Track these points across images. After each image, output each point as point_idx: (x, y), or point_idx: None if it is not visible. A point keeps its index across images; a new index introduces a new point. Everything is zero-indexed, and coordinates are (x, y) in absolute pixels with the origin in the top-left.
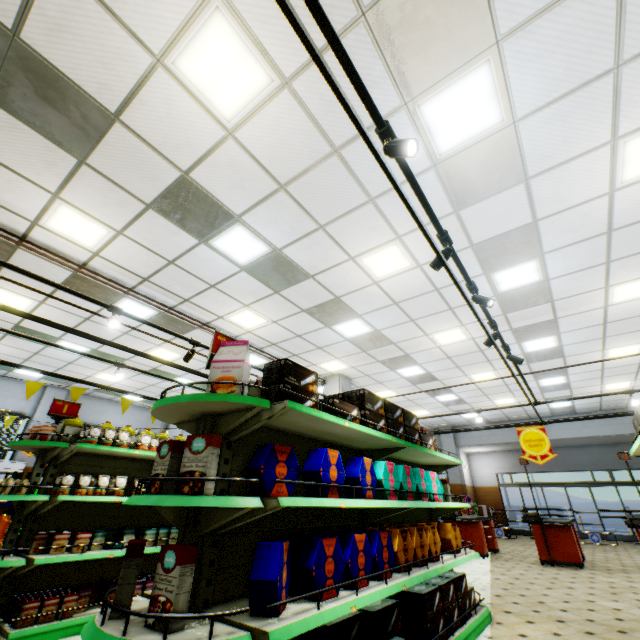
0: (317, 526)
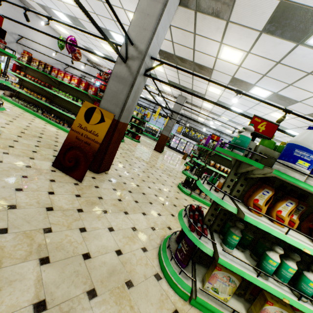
0: None
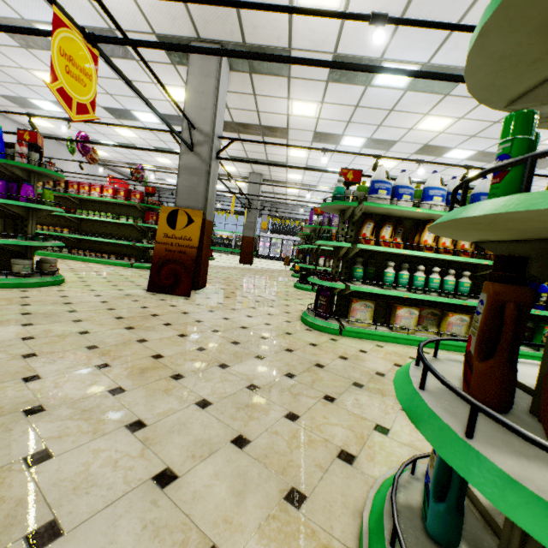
0: None
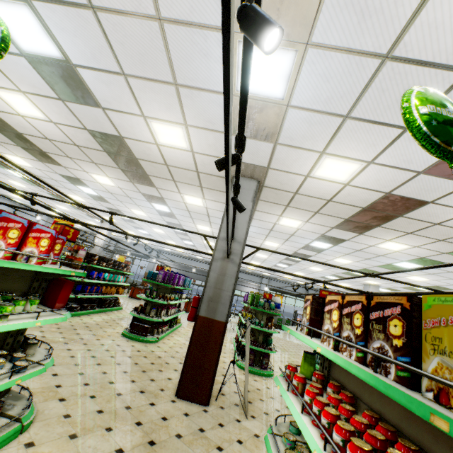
0: (86, 283)
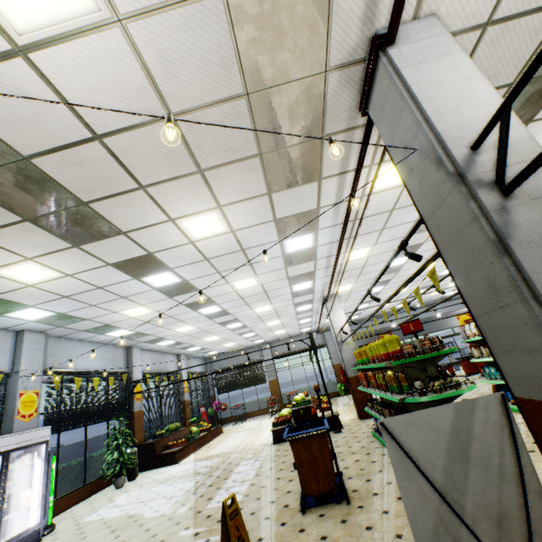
0: None
